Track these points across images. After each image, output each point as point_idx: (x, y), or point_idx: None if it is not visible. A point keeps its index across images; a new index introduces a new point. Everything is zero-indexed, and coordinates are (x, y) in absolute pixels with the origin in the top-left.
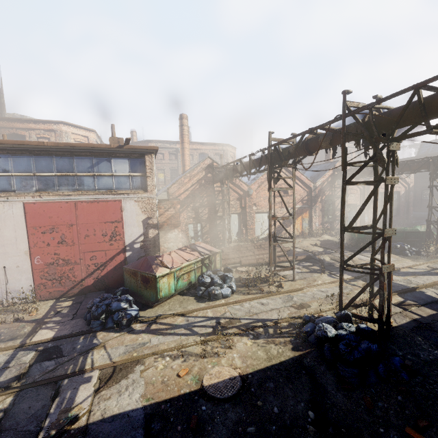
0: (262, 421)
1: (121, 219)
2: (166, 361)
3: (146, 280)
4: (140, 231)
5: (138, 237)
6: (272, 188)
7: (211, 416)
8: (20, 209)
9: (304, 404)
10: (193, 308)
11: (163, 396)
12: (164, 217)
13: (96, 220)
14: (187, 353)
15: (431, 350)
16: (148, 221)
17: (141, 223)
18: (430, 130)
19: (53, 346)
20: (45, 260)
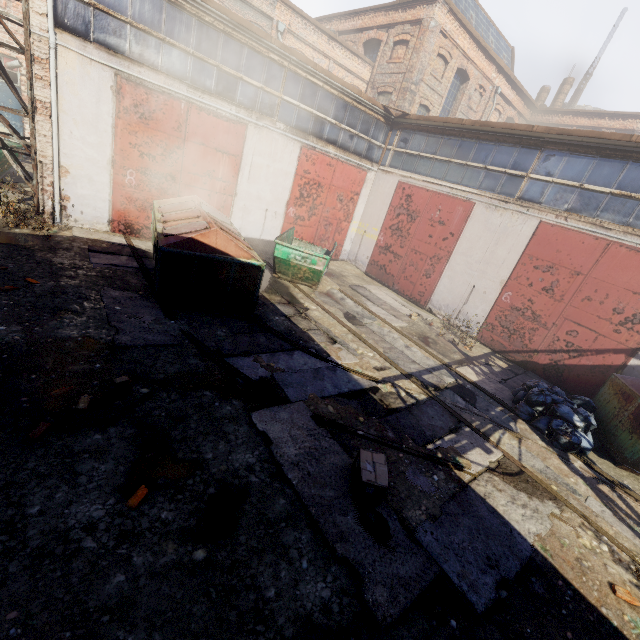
0: None
1: None
2: (600, 547)
3: None
4: None
5: None
6: None
7: None
8: (531, 227)
9: None
10: None
11: (567, 573)
12: None
13: (621, 282)
14: None
15: None
16: None
17: None
18: None
19: (469, 389)
20: (514, 301)
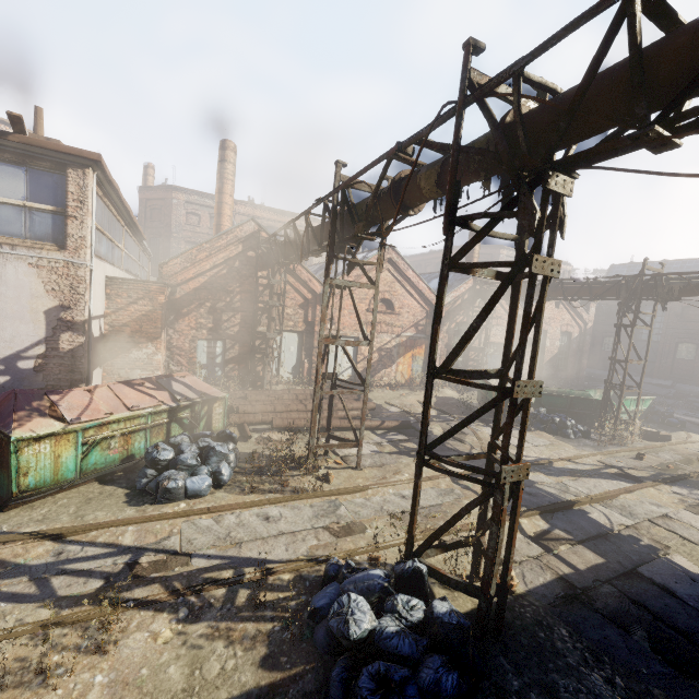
0: None
1: None
2: None
3: None
4: (38, 334)
5: (31, 345)
6: (330, 278)
7: None
8: None
9: None
10: (97, 521)
11: None
12: (126, 315)
13: None
14: None
15: (584, 670)
16: (62, 314)
17: (42, 316)
18: (646, 126)
19: None
20: None
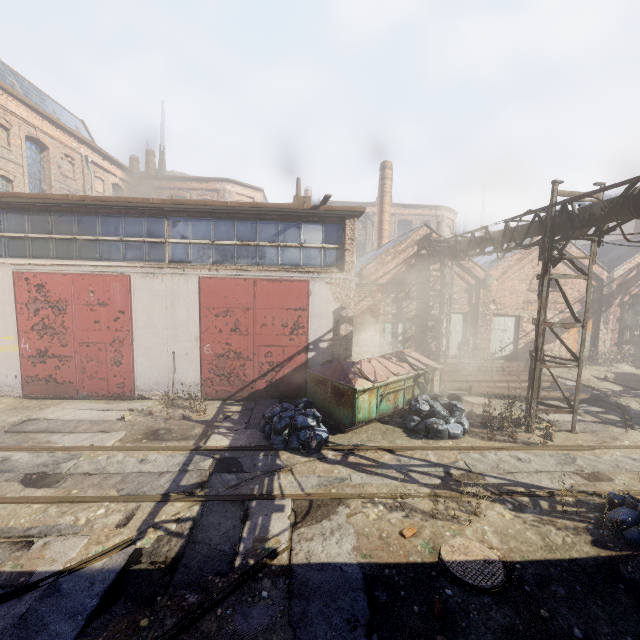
0: None
1: (307, 306)
2: (379, 509)
3: (339, 393)
4: (329, 325)
5: (326, 333)
6: (548, 274)
7: (463, 607)
8: (195, 284)
9: None
10: (404, 445)
11: (384, 557)
12: (357, 309)
13: (276, 305)
14: (409, 506)
15: None
16: (341, 312)
17: (331, 314)
18: None
19: (230, 457)
20: (215, 350)
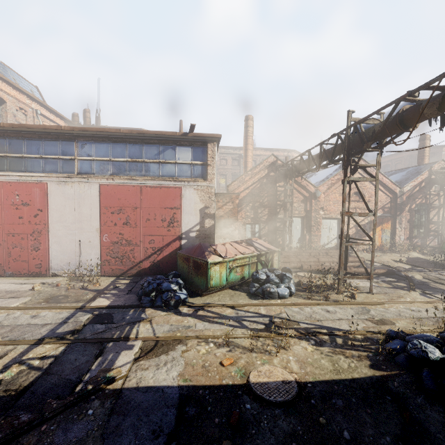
0: (325, 444)
1: (180, 206)
2: (210, 346)
3: (197, 266)
4: (197, 220)
5: (194, 225)
6: (347, 177)
7: (257, 418)
8: (96, 189)
9: (391, 440)
10: (244, 303)
11: (202, 381)
12: (222, 211)
13: (157, 205)
14: (234, 344)
15: None
16: (205, 210)
17: (198, 212)
18: None
19: (106, 313)
20: (111, 238)
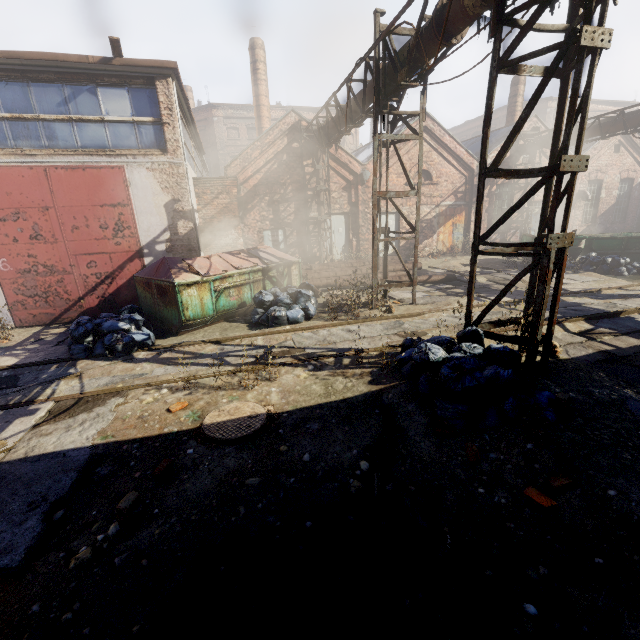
0: (276, 471)
1: (128, 200)
2: (161, 393)
3: (163, 292)
4: (163, 223)
5: (161, 233)
6: (378, 134)
7: (197, 462)
8: None
9: (358, 452)
10: (237, 336)
11: (132, 434)
12: (212, 209)
13: (85, 202)
14: (199, 385)
15: (617, 388)
16: (175, 206)
17: (163, 209)
18: None
19: (9, 376)
20: (16, 265)
